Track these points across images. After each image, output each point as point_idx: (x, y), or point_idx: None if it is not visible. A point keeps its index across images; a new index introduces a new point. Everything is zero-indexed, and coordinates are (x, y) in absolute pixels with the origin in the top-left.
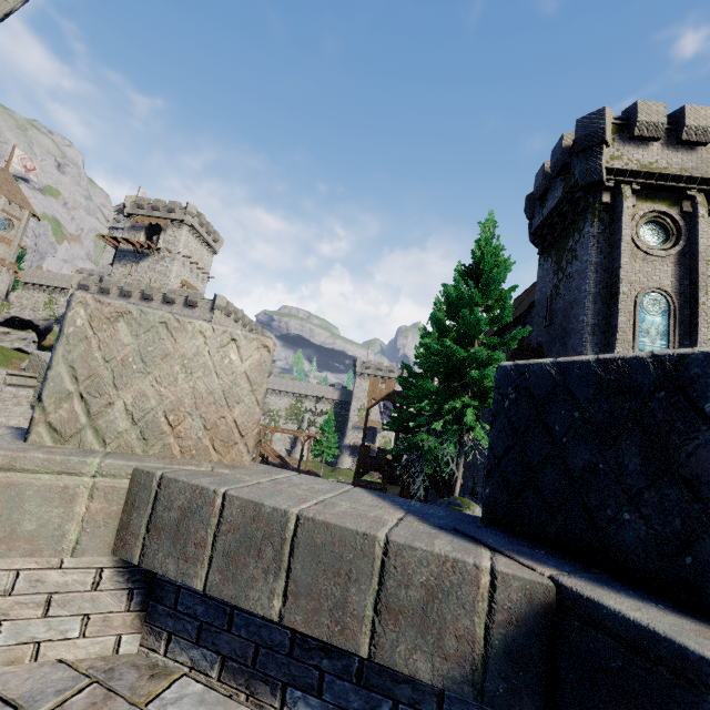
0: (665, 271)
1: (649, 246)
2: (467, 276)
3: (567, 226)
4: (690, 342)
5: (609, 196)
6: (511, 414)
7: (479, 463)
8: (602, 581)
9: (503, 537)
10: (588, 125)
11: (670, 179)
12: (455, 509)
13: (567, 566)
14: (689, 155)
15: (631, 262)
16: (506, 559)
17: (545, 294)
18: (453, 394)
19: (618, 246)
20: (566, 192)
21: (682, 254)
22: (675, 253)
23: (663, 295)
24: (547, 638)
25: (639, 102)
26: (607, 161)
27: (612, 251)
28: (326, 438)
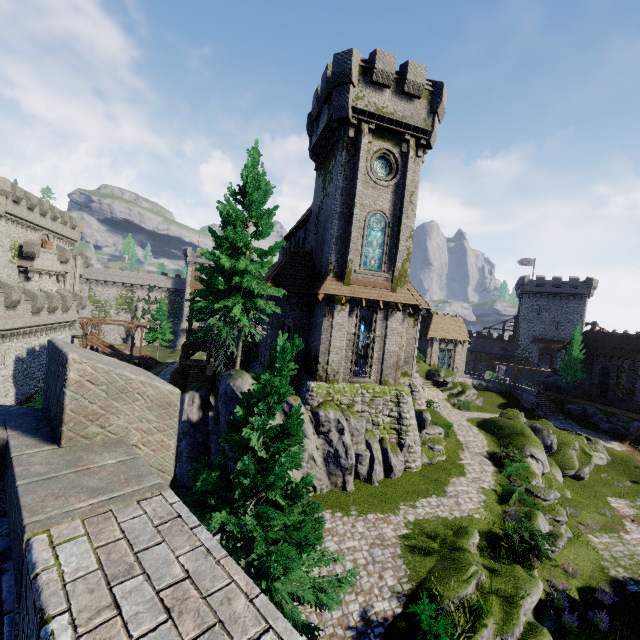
0: (386, 198)
1: (378, 177)
2: (240, 194)
3: (330, 151)
4: (395, 251)
5: (354, 132)
6: (47, 365)
7: (264, 341)
8: (35, 433)
9: (28, 420)
10: (341, 63)
11: (395, 123)
12: (232, 379)
13: (32, 429)
14: (409, 105)
15: (365, 189)
16: (3, 431)
17: (317, 207)
18: (228, 294)
19: (356, 176)
20: (328, 121)
21: (398, 185)
22: (393, 184)
23: (383, 216)
24: (4, 455)
25: (378, 50)
26: (353, 100)
27: (354, 179)
28: (160, 325)
